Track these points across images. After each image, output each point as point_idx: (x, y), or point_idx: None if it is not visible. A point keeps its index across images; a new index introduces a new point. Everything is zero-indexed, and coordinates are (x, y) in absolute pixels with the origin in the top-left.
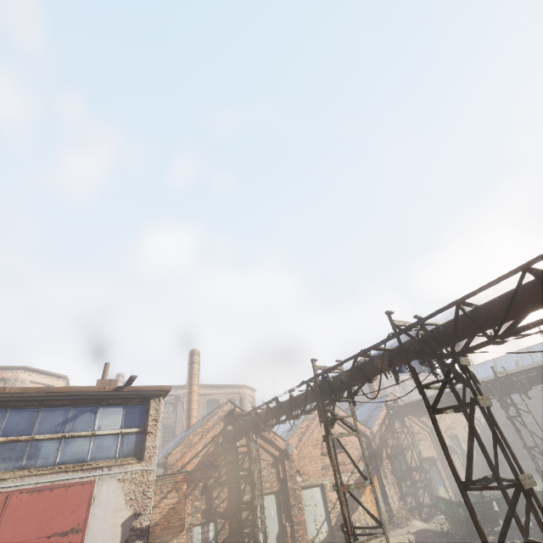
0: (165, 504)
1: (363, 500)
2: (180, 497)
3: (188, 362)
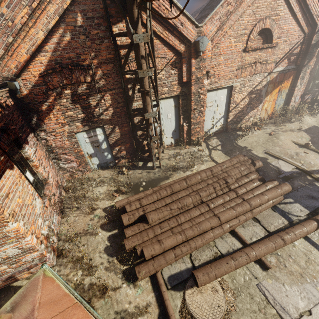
0: None
1: (267, 99)
2: None
3: None
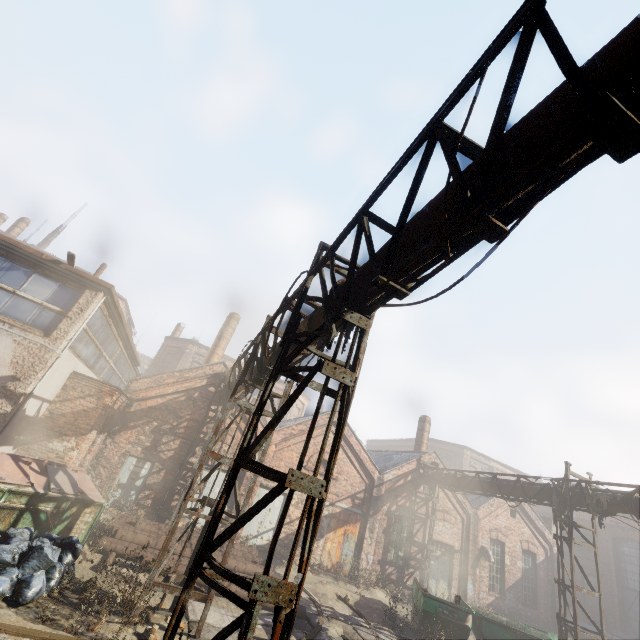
0: (81, 403)
1: (330, 536)
2: (98, 406)
3: (224, 323)
